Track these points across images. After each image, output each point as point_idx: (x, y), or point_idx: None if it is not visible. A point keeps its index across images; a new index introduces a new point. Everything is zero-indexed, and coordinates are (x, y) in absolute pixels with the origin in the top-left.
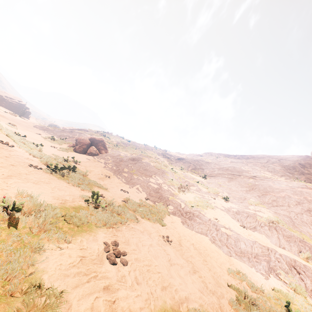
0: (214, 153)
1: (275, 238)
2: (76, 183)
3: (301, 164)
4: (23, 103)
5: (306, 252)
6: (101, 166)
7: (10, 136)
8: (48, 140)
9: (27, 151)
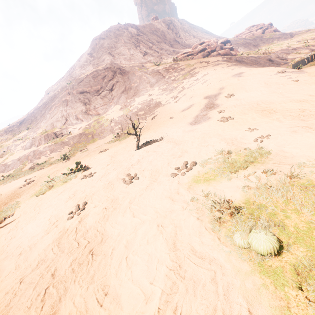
0: (50, 88)
1: (37, 144)
2: None
3: (89, 54)
4: None
5: (47, 139)
6: None
7: None
8: None
9: None
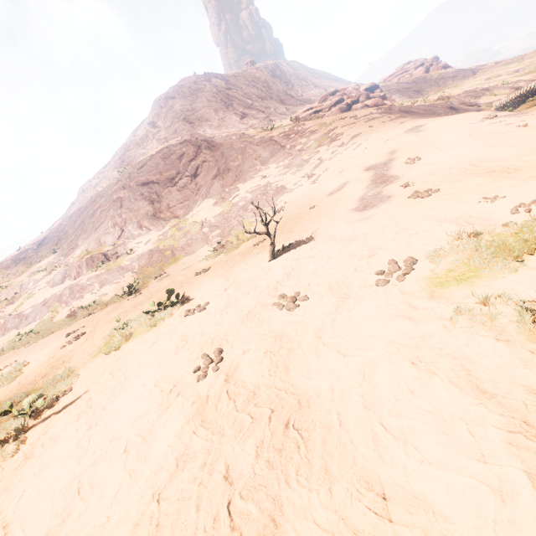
0: (86, 183)
1: (74, 275)
2: None
3: (150, 123)
4: None
5: (92, 265)
6: None
7: None
8: None
9: None
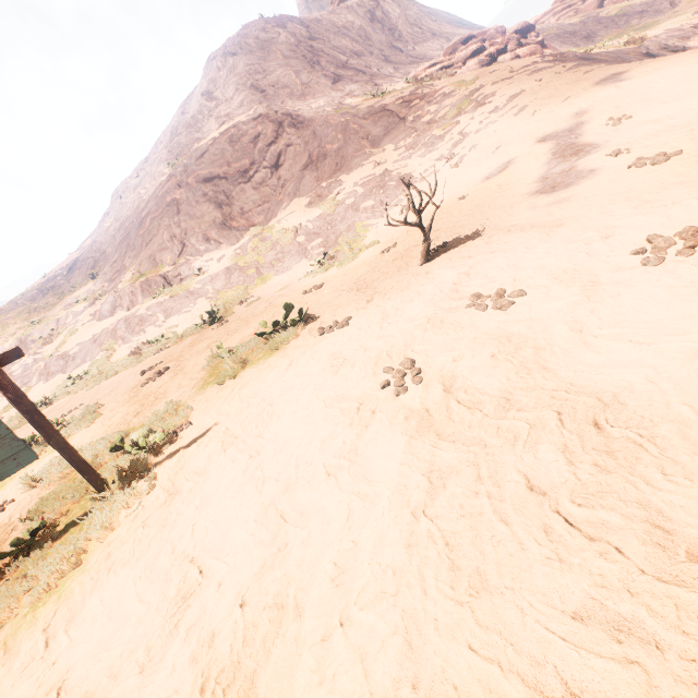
0: (121, 185)
1: (126, 305)
2: None
3: (204, 94)
4: None
5: (149, 291)
6: None
7: None
8: None
9: None
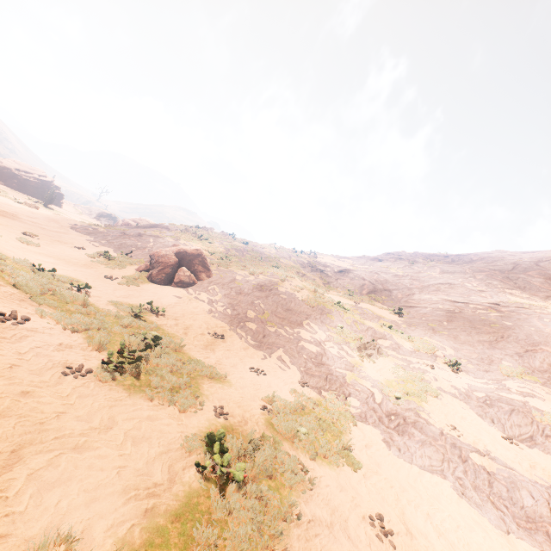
0: (405, 253)
1: None
2: (167, 394)
3: None
4: (48, 179)
5: None
6: (204, 310)
7: (22, 286)
8: (100, 260)
9: (58, 321)
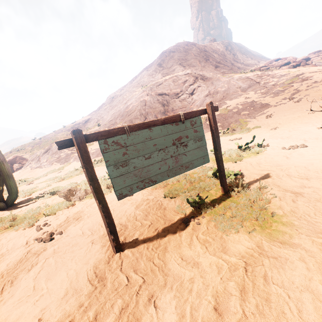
0: (112, 94)
1: None
2: None
3: (158, 64)
4: None
5: None
6: (29, 170)
7: None
8: None
9: None
